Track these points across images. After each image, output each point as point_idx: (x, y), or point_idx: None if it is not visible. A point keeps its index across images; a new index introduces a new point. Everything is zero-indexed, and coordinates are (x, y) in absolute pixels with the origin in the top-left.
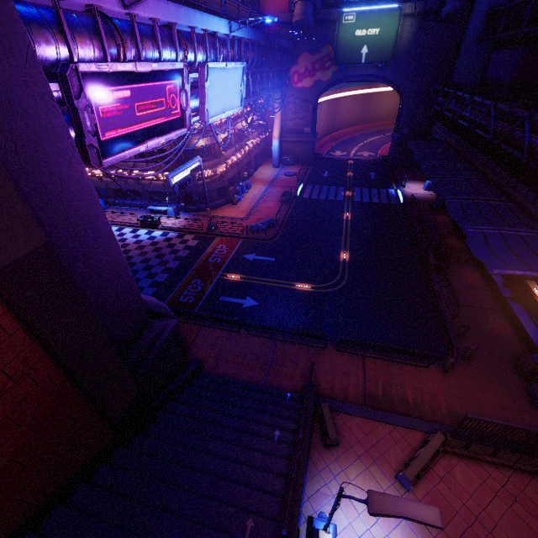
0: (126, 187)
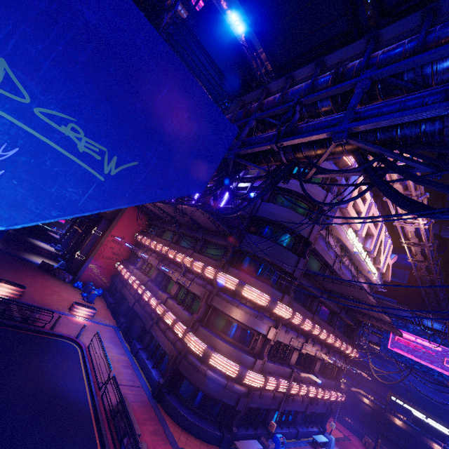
0: (299, 407)
